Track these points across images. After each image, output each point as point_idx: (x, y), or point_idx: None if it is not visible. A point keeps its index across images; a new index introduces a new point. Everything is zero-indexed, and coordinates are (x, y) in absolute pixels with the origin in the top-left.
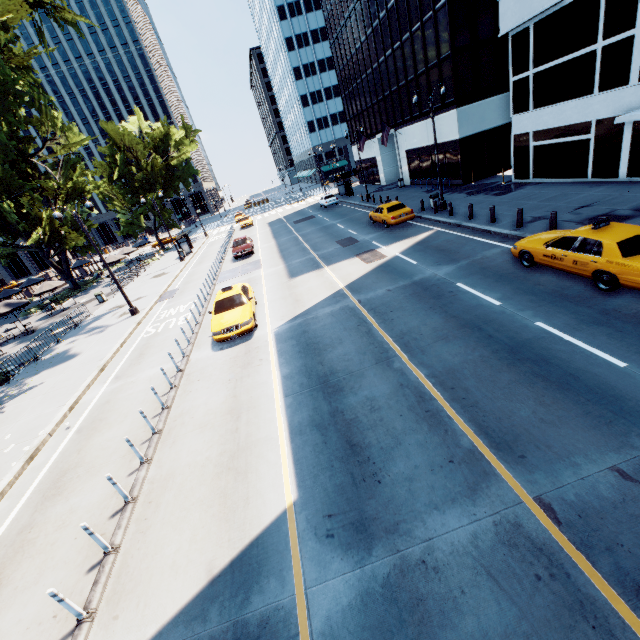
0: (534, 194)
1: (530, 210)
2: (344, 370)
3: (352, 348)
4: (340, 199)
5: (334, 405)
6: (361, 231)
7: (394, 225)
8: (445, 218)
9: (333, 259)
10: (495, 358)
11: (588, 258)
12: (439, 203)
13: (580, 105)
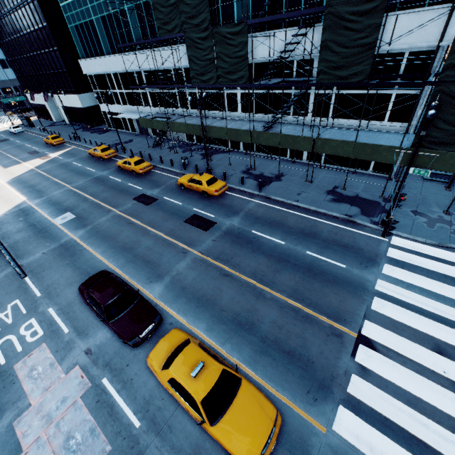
0: (110, 135)
1: (104, 141)
2: (36, 183)
3: (38, 180)
4: (25, 129)
5: (34, 188)
6: (41, 148)
7: (57, 145)
8: (78, 143)
9: (27, 160)
10: (74, 174)
11: (98, 153)
12: (76, 136)
13: (115, 107)
